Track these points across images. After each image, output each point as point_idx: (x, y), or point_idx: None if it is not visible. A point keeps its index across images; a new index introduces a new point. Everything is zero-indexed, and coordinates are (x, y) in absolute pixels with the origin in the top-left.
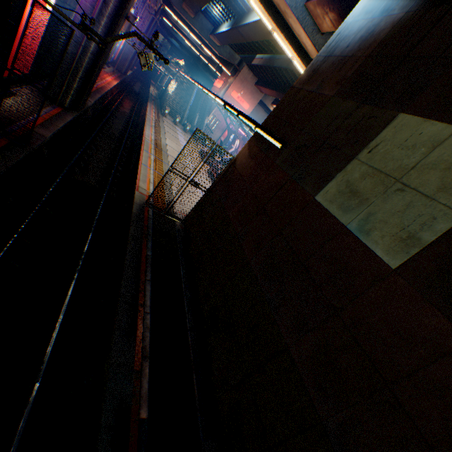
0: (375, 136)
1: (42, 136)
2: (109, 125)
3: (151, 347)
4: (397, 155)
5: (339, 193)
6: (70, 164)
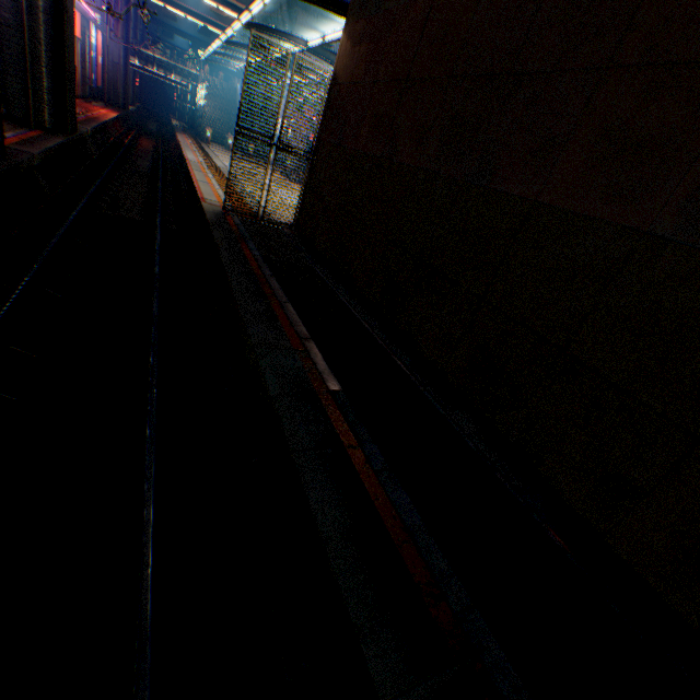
0: None
1: (26, 153)
2: (129, 163)
3: (309, 331)
4: None
5: None
6: (89, 196)
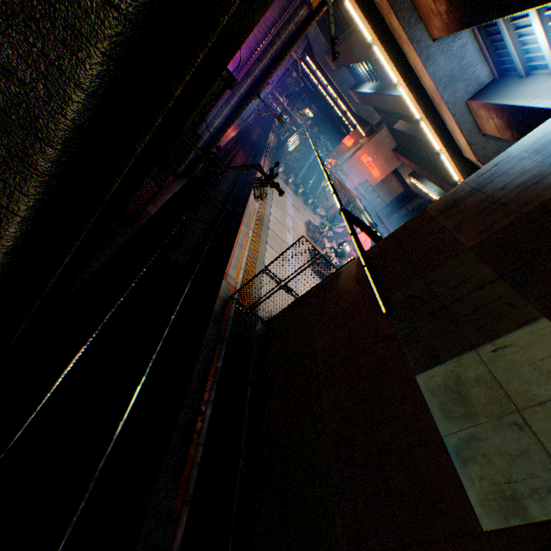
0: (505, 332)
1: (148, 213)
2: (215, 186)
3: (195, 488)
4: (525, 374)
5: (444, 387)
6: (167, 241)
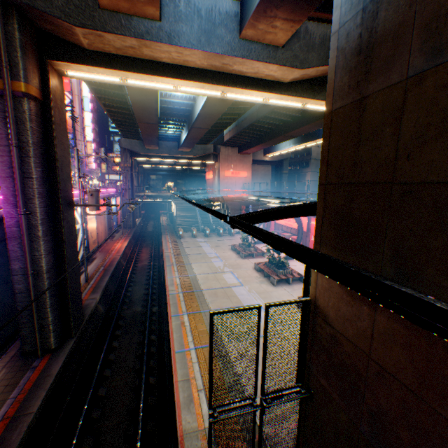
0: None
1: None
2: (128, 302)
3: None
4: None
5: None
6: None
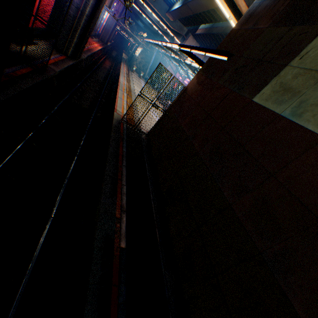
0: (305, 46)
1: (54, 70)
2: (96, 73)
3: (127, 205)
4: None
5: (273, 93)
6: (71, 92)
